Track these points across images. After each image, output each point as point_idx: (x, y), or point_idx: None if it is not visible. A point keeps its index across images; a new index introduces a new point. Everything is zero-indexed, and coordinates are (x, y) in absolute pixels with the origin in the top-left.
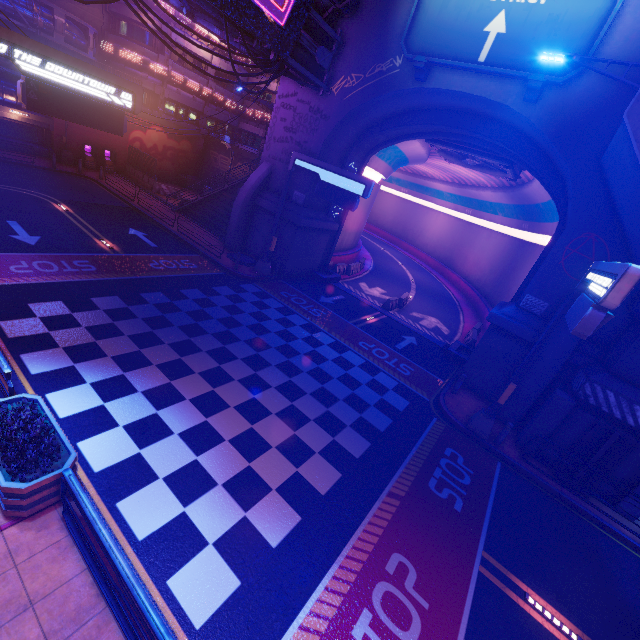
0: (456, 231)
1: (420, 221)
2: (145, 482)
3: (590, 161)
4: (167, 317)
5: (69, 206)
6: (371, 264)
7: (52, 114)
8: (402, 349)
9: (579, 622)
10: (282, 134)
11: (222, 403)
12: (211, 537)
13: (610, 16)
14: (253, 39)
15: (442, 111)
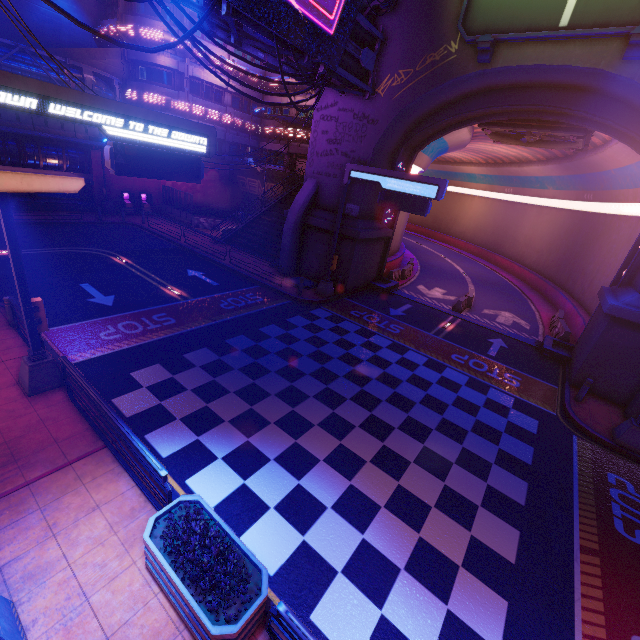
0: (497, 213)
1: (452, 209)
2: (326, 580)
3: None
4: (260, 363)
5: (127, 257)
6: (417, 263)
7: (138, 175)
8: (496, 355)
9: None
10: (325, 147)
11: (356, 458)
12: None
13: None
14: (303, 55)
15: (504, 90)
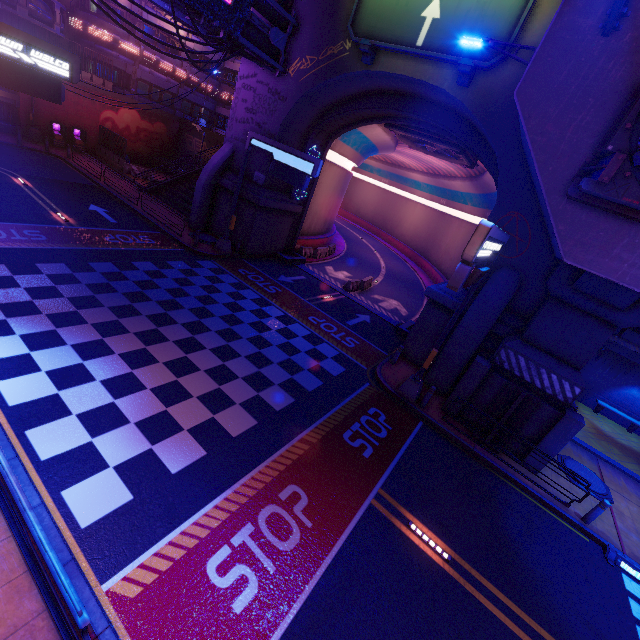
0: (431, 221)
1: (399, 211)
2: (58, 416)
3: (514, 143)
4: (112, 284)
5: (29, 181)
6: (344, 250)
7: None
8: (353, 325)
9: (455, 546)
10: (243, 115)
11: (152, 359)
12: (113, 462)
13: (528, 4)
14: (200, 16)
15: (393, 95)
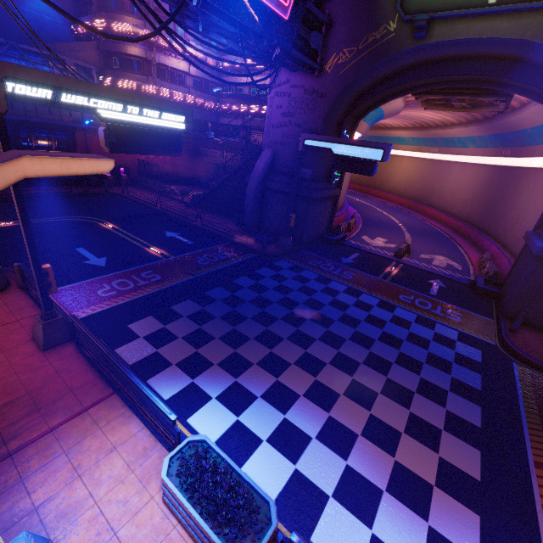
0: (424, 170)
1: (385, 168)
2: (320, 504)
3: None
4: (238, 311)
5: (113, 223)
6: (359, 216)
7: (128, 152)
8: (437, 294)
9: None
10: (280, 120)
11: (331, 392)
12: None
13: None
14: (262, 39)
15: (437, 63)
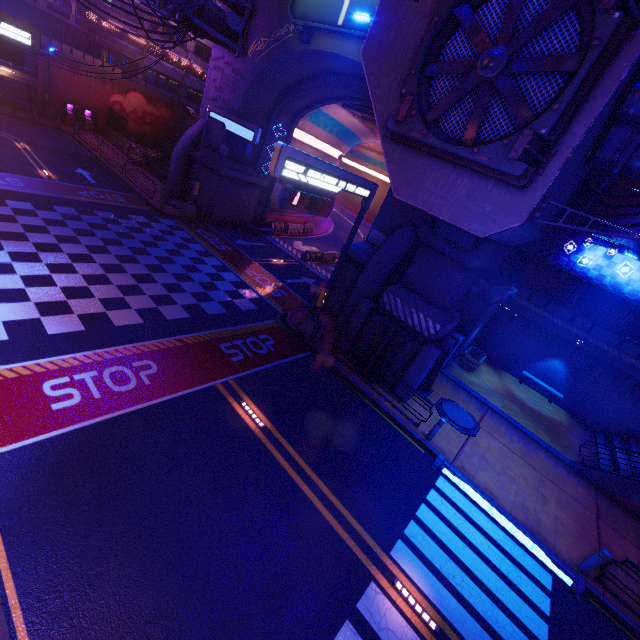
0: None
1: None
2: None
3: None
4: (67, 222)
5: (30, 146)
6: (326, 233)
7: None
8: (291, 283)
9: (277, 423)
10: (214, 93)
11: (73, 271)
12: (4, 319)
13: None
14: None
15: (338, 74)
